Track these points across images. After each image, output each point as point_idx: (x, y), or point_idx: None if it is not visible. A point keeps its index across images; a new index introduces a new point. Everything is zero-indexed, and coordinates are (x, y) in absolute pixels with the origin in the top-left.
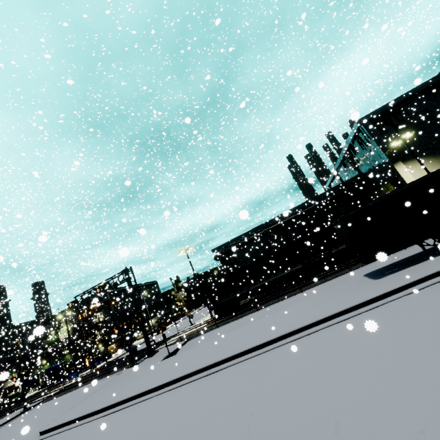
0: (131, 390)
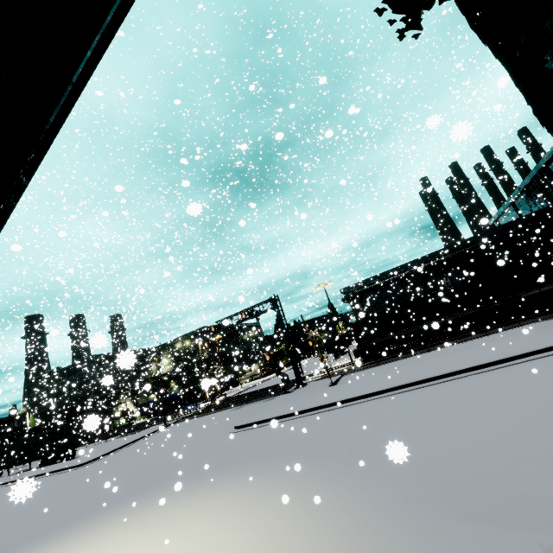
0: (326, 400)
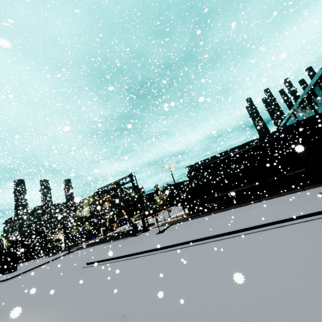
0: (141, 248)
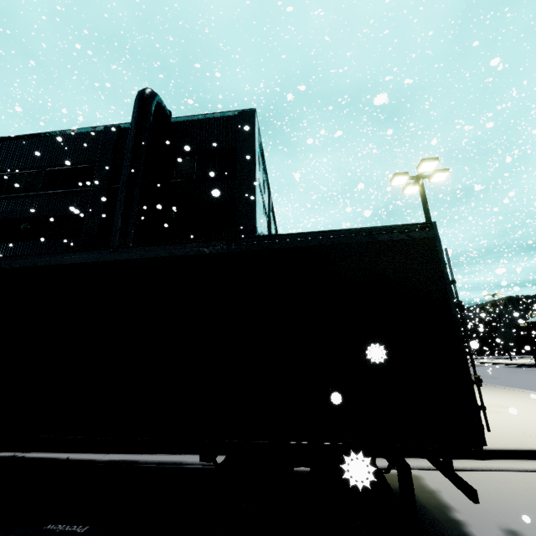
0: None
